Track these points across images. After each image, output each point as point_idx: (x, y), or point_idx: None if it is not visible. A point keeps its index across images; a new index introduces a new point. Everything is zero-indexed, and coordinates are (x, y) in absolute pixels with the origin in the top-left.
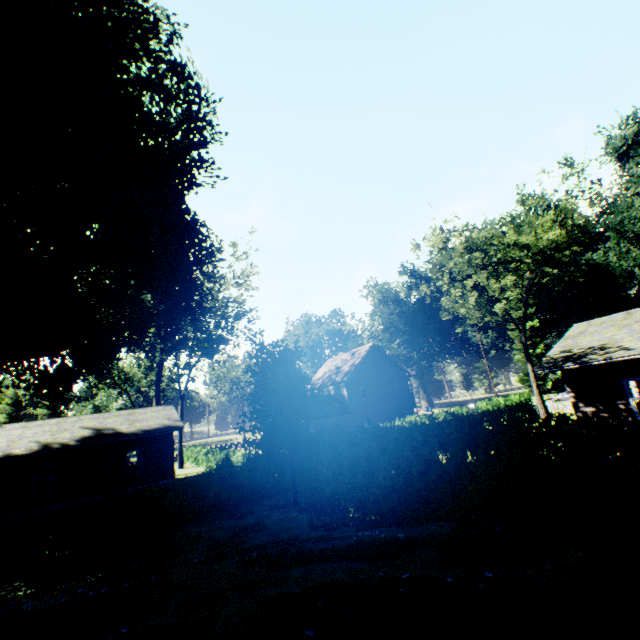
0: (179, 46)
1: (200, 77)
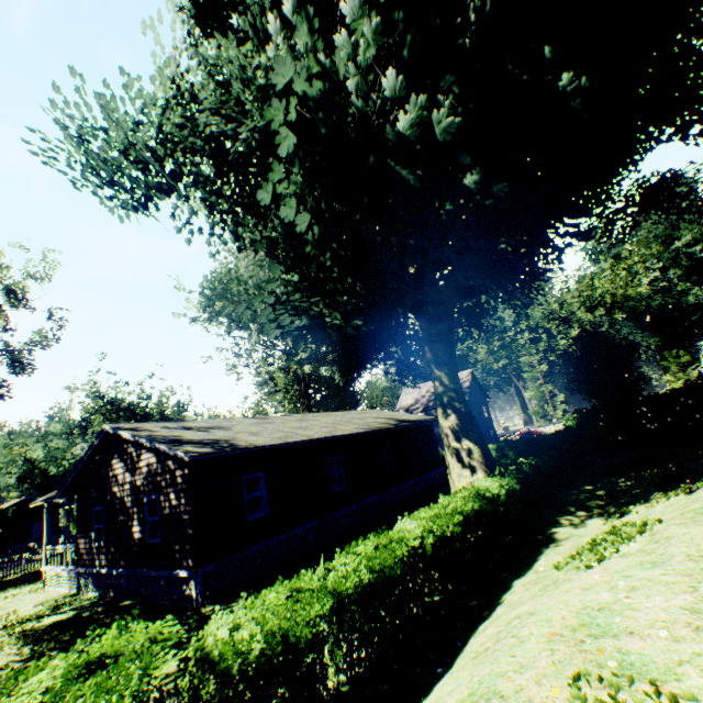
0: None
1: None
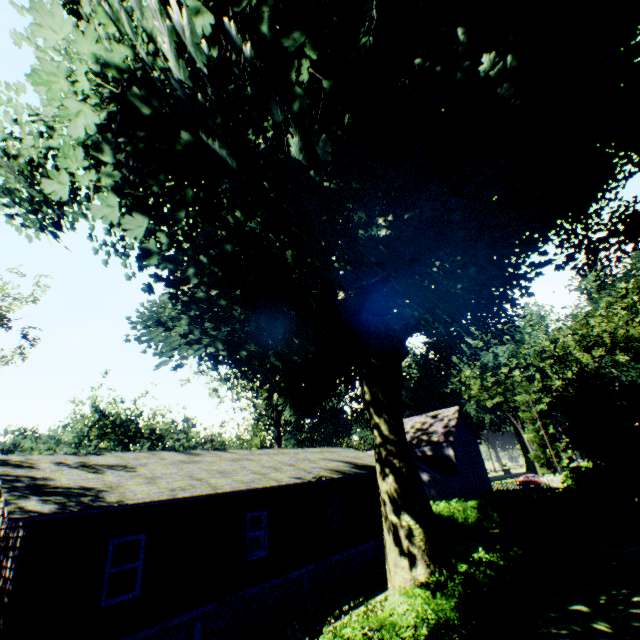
0: None
1: None
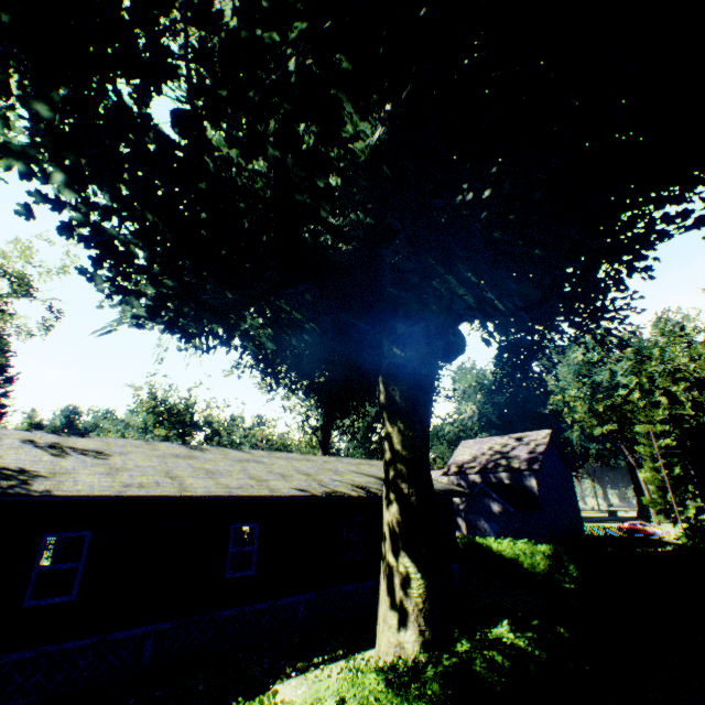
0: None
1: None
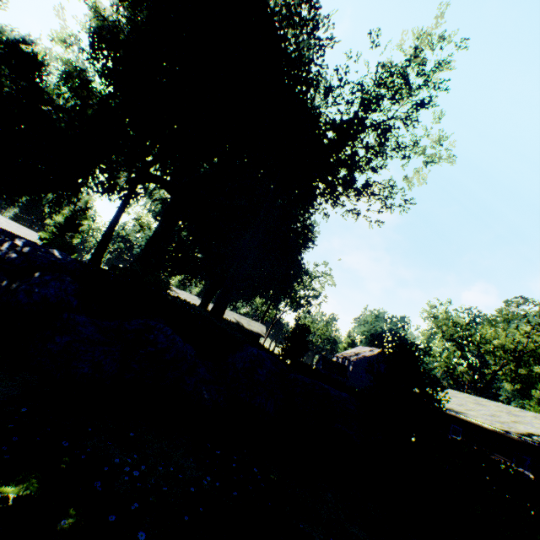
0: (310, 219)
1: (316, 223)
